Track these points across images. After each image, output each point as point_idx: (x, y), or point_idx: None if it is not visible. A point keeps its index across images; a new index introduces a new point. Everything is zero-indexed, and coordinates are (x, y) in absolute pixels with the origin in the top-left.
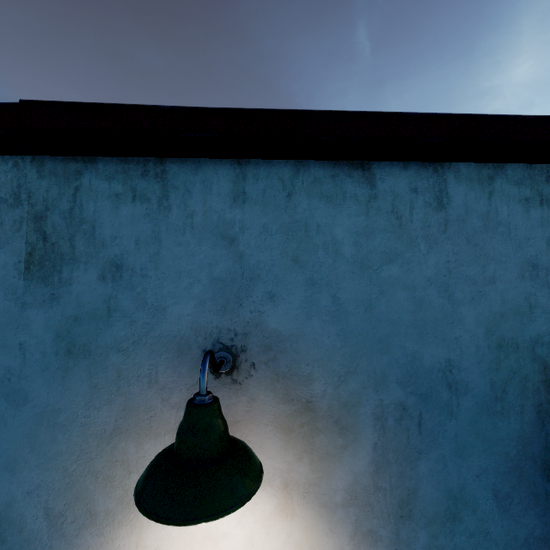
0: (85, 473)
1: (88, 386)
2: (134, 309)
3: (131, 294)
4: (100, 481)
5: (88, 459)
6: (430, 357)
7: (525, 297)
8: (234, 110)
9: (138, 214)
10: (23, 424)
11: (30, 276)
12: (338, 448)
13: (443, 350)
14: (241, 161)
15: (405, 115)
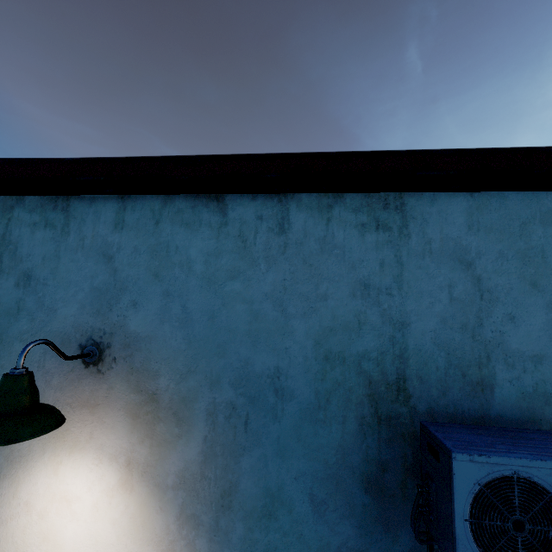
0: None
1: None
2: (35, 309)
3: (35, 298)
4: None
5: None
6: (261, 364)
7: (355, 314)
8: (116, 159)
9: (47, 237)
10: None
11: None
12: (174, 436)
13: (273, 358)
14: (124, 197)
15: (248, 156)
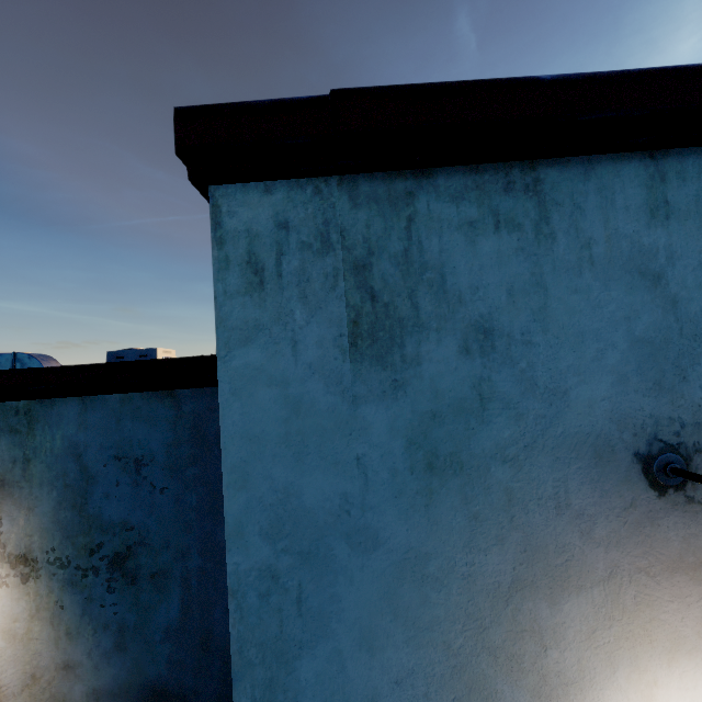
0: (477, 650)
1: (464, 517)
2: (519, 396)
3: (512, 372)
4: (502, 663)
5: (480, 629)
6: None
7: None
8: (655, 71)
9: (506, 249)
10: (377, 579)
11: (358, 355)
12: None
13: None
14: (655, 154)
15: None
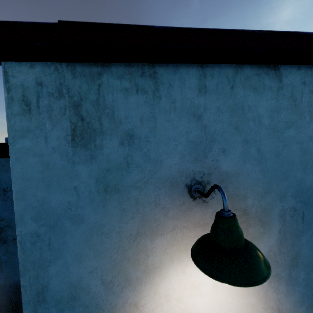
0: (122, 258)
1: (119, 209)
2: (143, 162)
3: (140, 153)
4: (132, 262)
5: (123, 251)
6: (309, 181)
7: None
8: (201, 29)
9: (141, 101)
10: (82, 234)
11: (75, 144)
12: (260, 233)
13: None
14: (203, 65)
15: (304, 34)
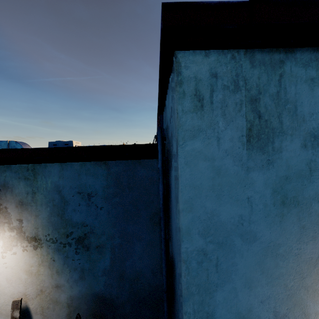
0: (299, 287)
1: (298, 227)
2: None
3: None
4: (310, 293)
5: (301, 278)
6: None
7: None
8: None
9: None
10: (254, 255)
11: (250, 146)
12: None
13: None
14: None
15: None
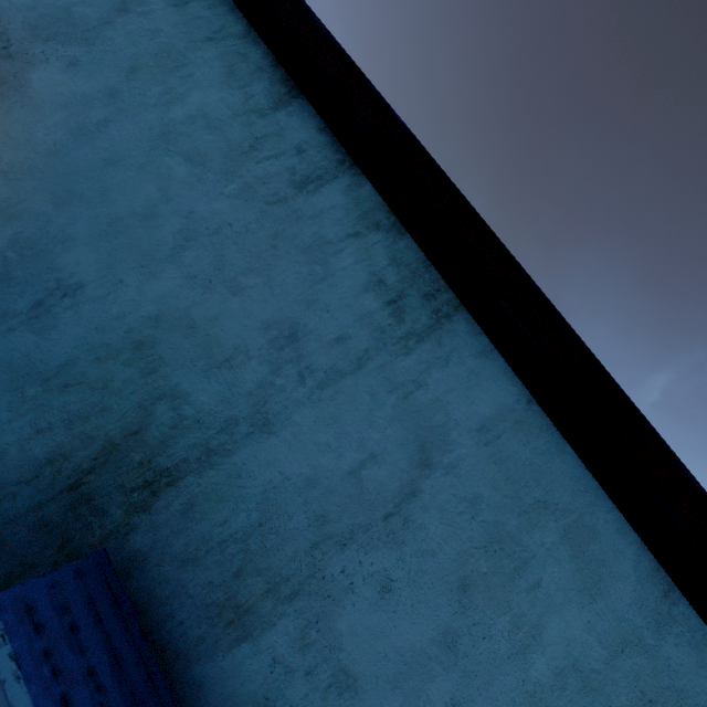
0: None
1: None
2: None
3: None
4: None
5: None
6: (75, 261)
7: (238, 347)
8: None
9: None
10: None
11: None
12: None
13: (94, 272)
14: None
15: (370, 87)
